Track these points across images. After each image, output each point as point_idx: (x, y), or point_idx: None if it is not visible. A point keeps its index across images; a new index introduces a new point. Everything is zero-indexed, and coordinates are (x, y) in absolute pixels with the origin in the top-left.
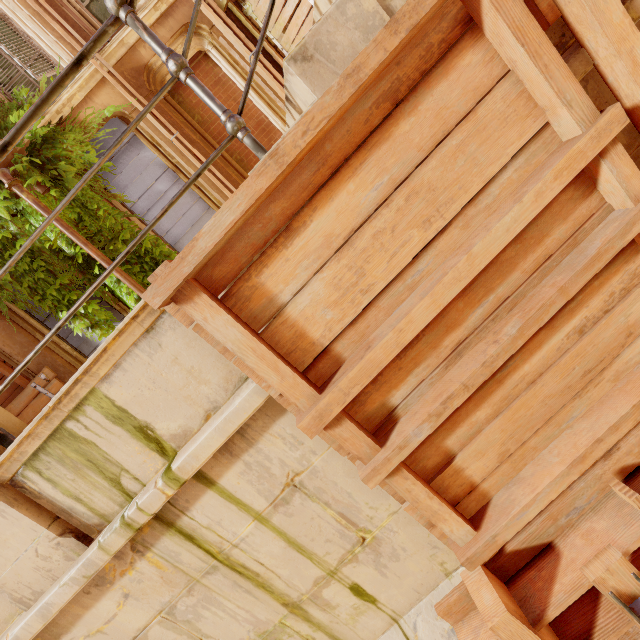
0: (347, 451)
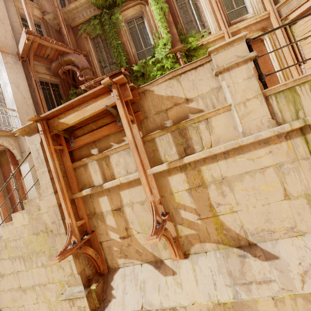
0: None
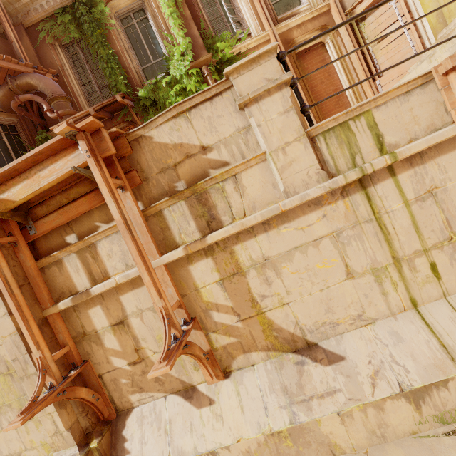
0: None
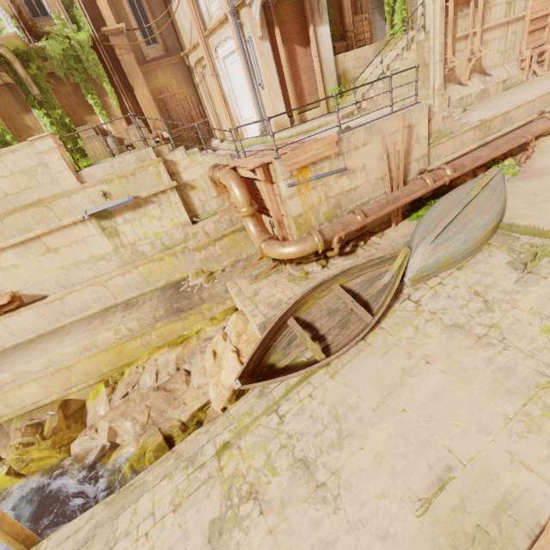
0: (524, 28)
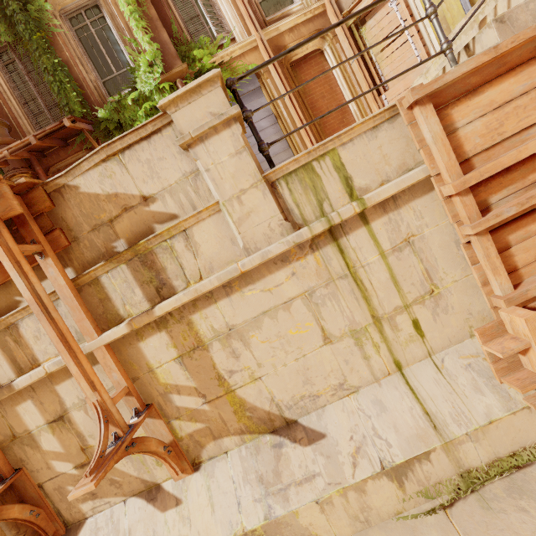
0: (456, 220)
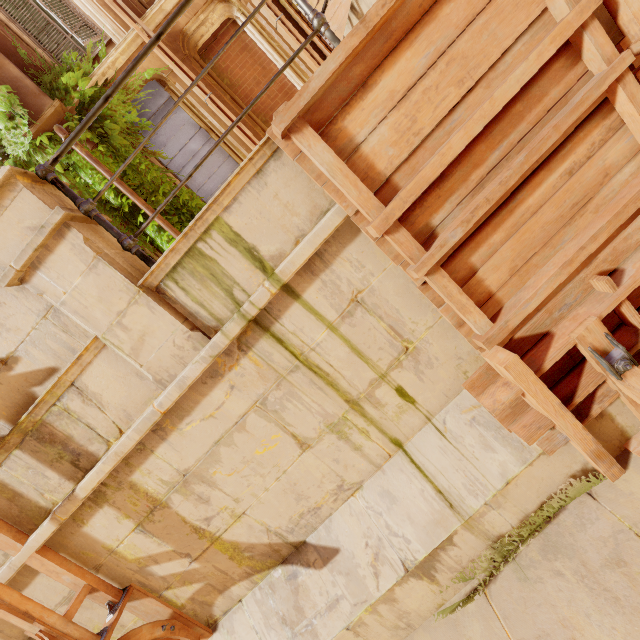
0: (400, 262)
